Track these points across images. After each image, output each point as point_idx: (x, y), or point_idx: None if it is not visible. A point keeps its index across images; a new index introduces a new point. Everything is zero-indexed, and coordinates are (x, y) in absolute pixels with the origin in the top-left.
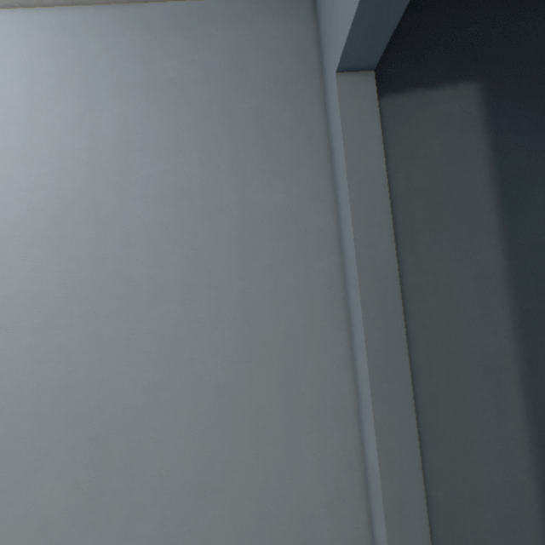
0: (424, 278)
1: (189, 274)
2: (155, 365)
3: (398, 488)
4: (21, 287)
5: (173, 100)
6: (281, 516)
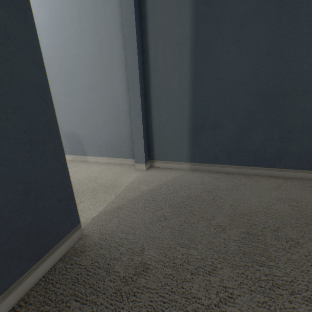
0: (157, 2)
1: (79, 13)
2: (75, 49)
3: (132, 79)
4: (40, 24)
5: None
6: (111, 97)
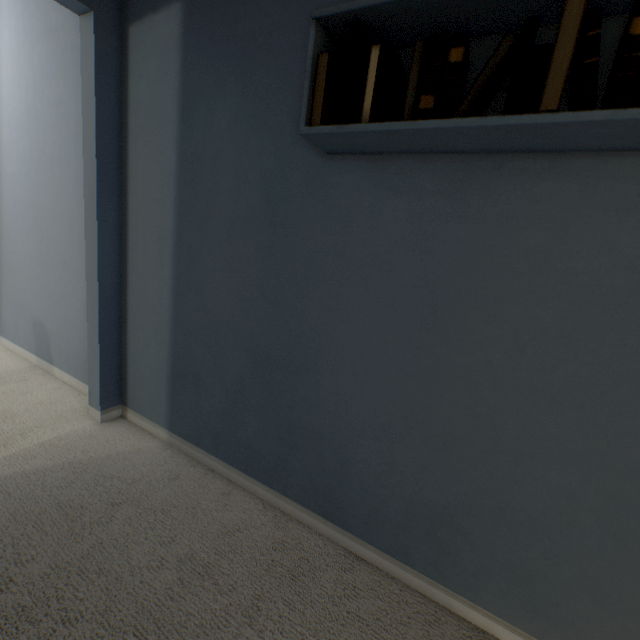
0: (139, 169)
1: (61, 154)
2: (53, 201)
3: (91, 273)
4: (22, 154)
5: (56, 42)
6: (85, 286)
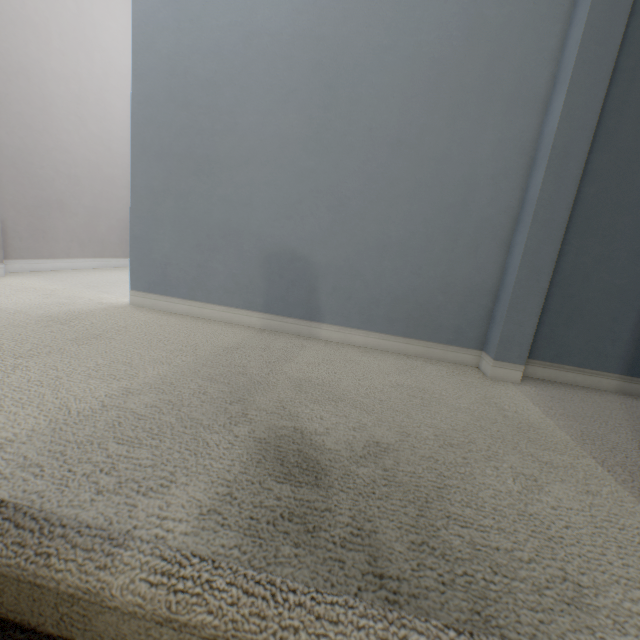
0: None
1: None
2: (386, 31)
3: (567, 141)
4: None
5: None
6: (452, 179)
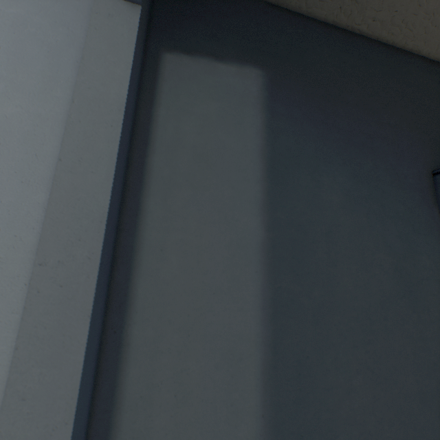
0: (173, 235)
1: None
2: None
3: None
4: None
5: None
6: None
